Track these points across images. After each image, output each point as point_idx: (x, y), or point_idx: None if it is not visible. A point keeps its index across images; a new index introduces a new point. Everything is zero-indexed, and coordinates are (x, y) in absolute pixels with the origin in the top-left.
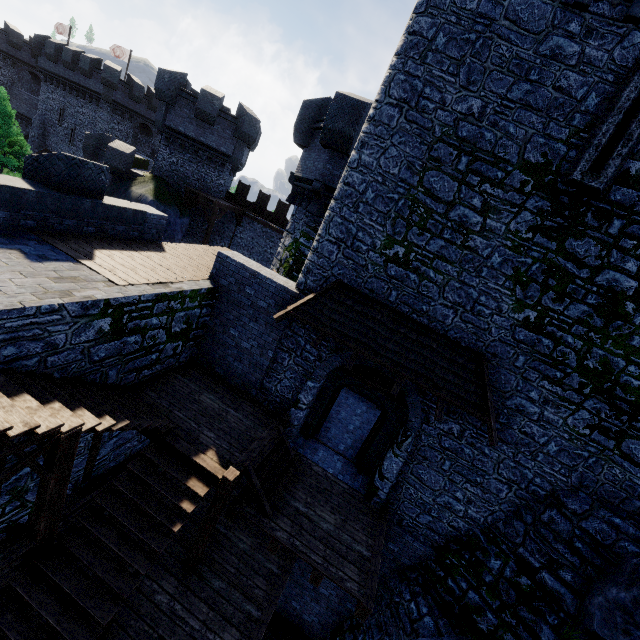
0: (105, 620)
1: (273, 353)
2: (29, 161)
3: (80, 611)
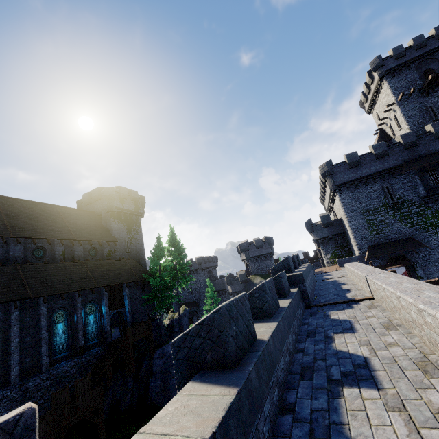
0: None
1: None
2: None
3: None
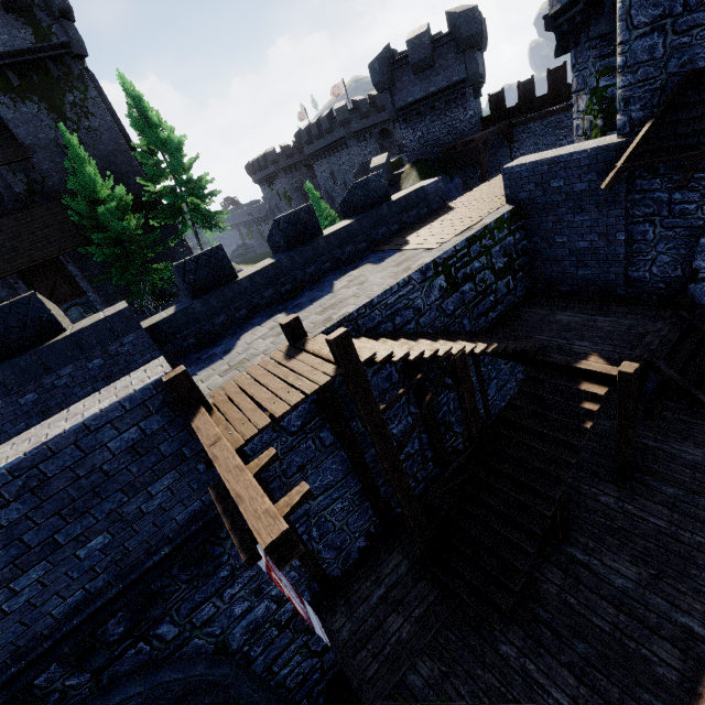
0: (555, 495)
1: (624, 234)
2: (342, 206)
3: (531, 490)
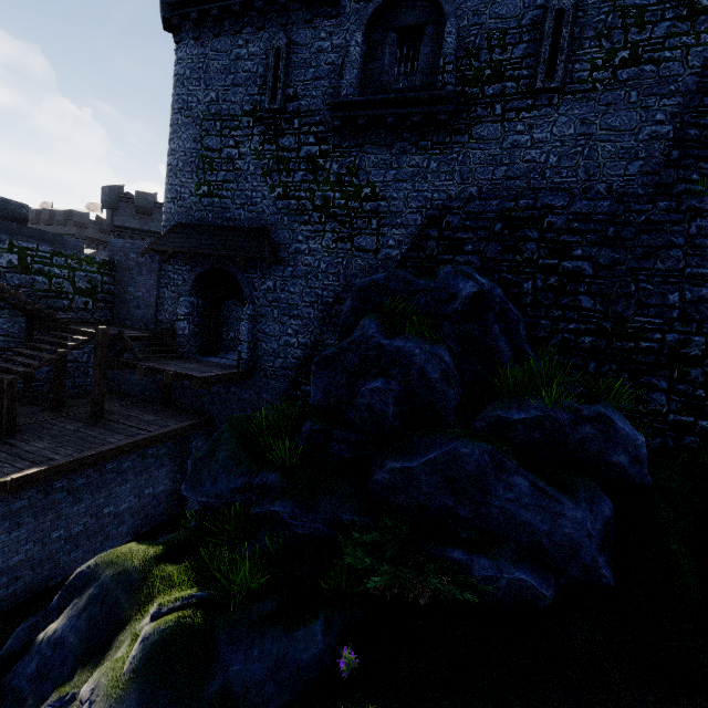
0: (7, 378)
1: (157, 291)
2: None
3: None
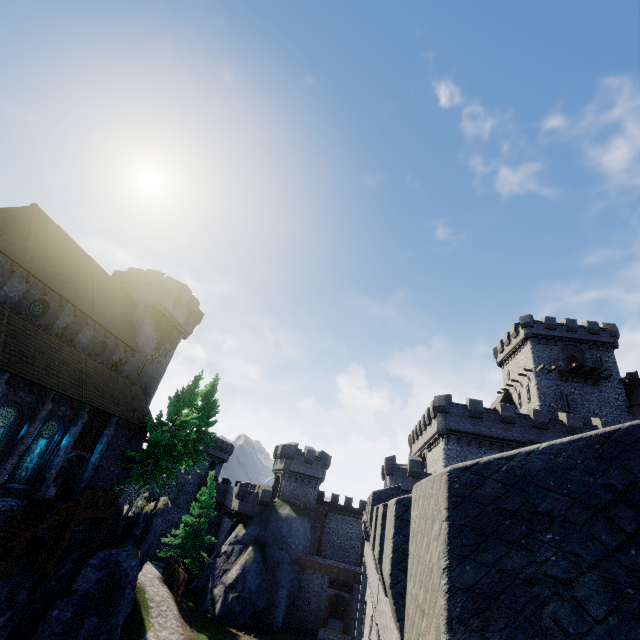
0: None
1: None
2: None
3: None
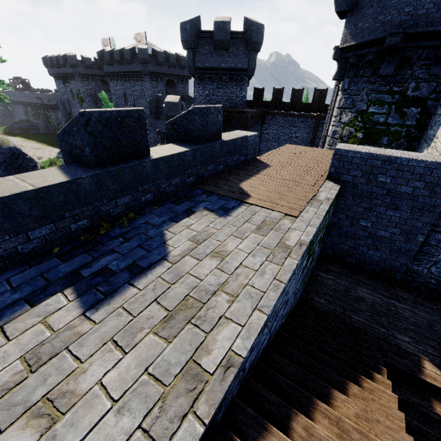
0: None
1: (423, 237)
2: (169, 127)
3: None
